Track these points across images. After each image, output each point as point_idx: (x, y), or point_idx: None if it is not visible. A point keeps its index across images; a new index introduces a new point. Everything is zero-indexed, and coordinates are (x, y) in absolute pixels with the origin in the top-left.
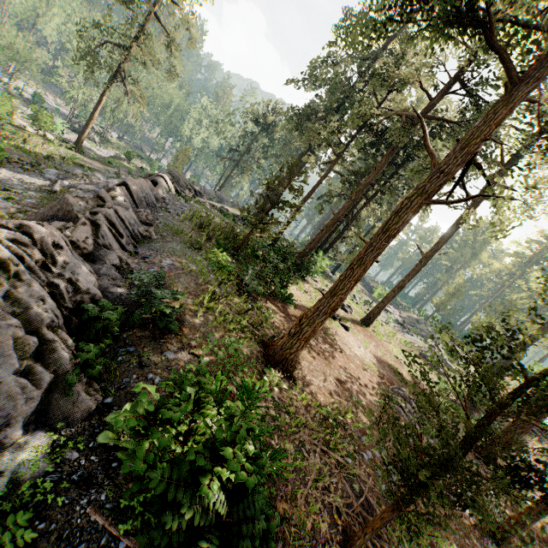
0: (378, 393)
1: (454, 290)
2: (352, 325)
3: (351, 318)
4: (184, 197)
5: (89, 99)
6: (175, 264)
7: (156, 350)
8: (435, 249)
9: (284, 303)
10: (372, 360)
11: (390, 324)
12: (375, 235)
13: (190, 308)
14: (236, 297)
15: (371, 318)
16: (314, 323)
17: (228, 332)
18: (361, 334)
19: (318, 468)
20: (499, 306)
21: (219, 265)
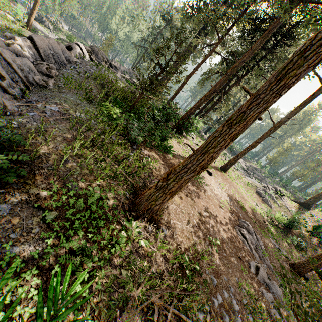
0: (229, 227)
1: (283, 151)
2: (214, 171)
3: (214, 165)
4: (95, 63)
5: None
6: (60, 111)
7: None
8: (284, 120)
9: (165, 153)
10: (226, 197)
11: (238, 170)
12: (265, 85)
13: (58, 154)
14: (119, 146)
15: (227, 167)
16: (181, 179)
17: (97, 180)
18: (220, 177)
19: None
20: (312, 163)
21: (109, 116)
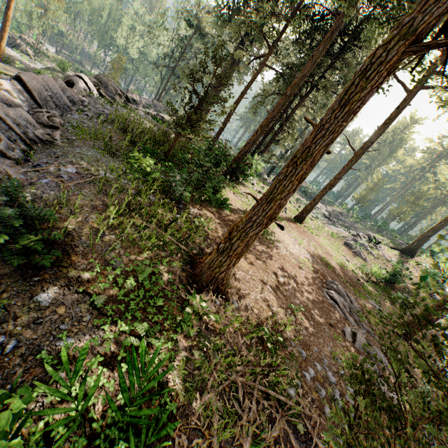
0: (314, 291)
1: (373, 185)
2: (286, 224)
3: (285, 216)
4: (108, 100)
5: (15, 7)
6: (79, 172)
7: (22, 295)
8: (367, 146)
9: (219, 208)
10: (306, 255)
11: (318, 219)
12: (328, 113)
13: (91, 227)
14: (161, 207)
15: (303, 216)
16: (247, 236)
17: (143, 252)
18: (295, 231)
19: (254, 420)
20: (411, 197)
21: (141, 171)
